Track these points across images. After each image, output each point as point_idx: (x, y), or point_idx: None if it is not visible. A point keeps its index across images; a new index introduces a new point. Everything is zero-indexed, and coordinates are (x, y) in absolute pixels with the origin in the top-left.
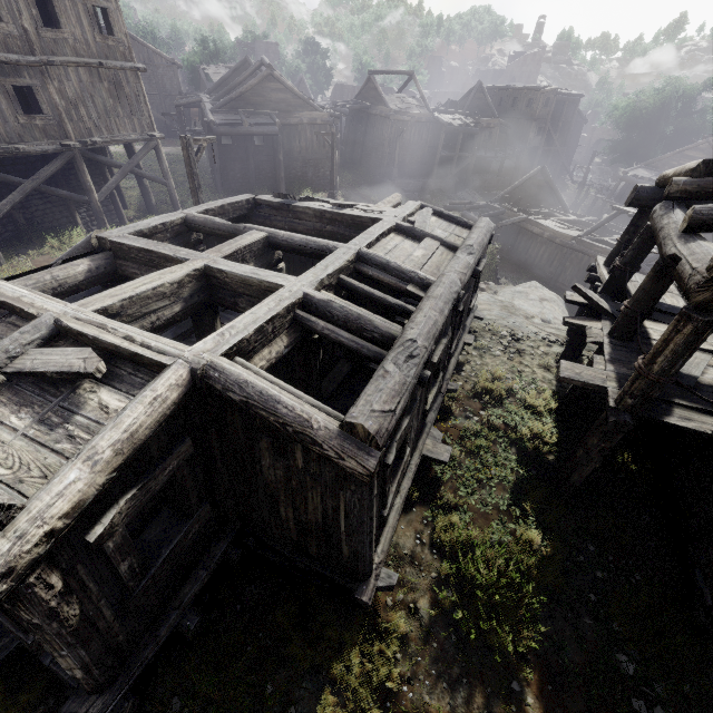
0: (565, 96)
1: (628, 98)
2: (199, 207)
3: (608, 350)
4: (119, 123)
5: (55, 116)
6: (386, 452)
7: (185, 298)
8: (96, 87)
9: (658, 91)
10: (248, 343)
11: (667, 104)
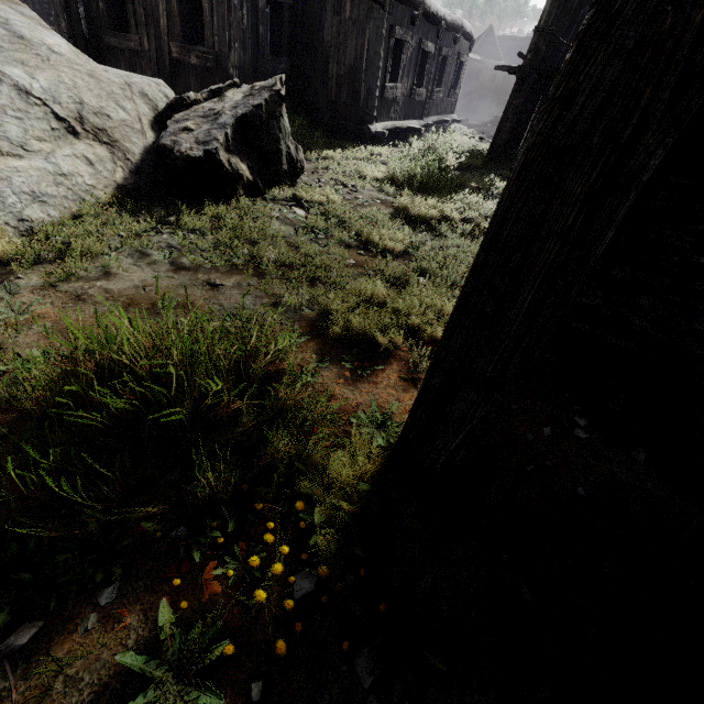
0: None
1: None
2: None
3: None
4: None
5: None
6: (392, 14)
7: None
8: None
9: None
10: None
11: None
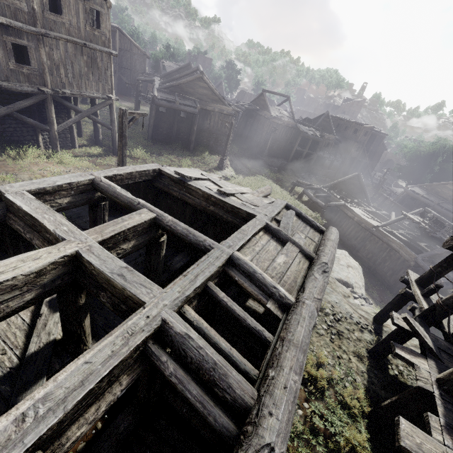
0: (377, 132)
1: (414, 143)
2: (110, 171)
3: (441, 409)
4: (88, 84)
5: (39, 69)
6: None
7: (44, 283)
8: (77, 58)
9: (433, 144)
10: (61, 422)
11: (437, 152)
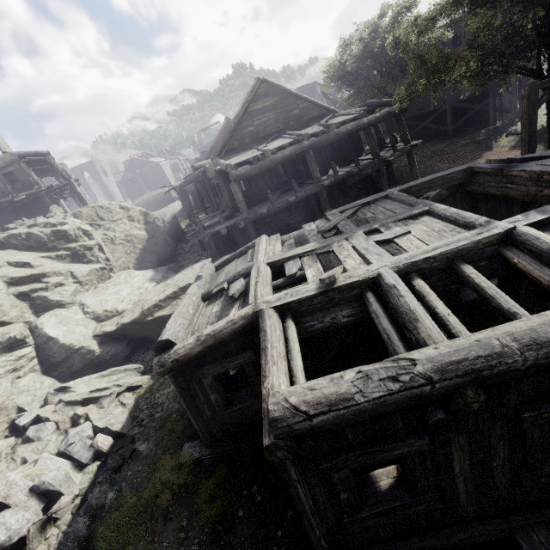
0: (301, 89)
1: None
2: None
3: None
4: None
5: None
6: None
7: None
8: None
9: None
10: None
11: None
